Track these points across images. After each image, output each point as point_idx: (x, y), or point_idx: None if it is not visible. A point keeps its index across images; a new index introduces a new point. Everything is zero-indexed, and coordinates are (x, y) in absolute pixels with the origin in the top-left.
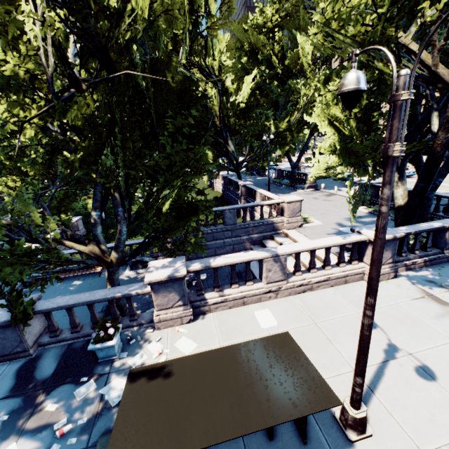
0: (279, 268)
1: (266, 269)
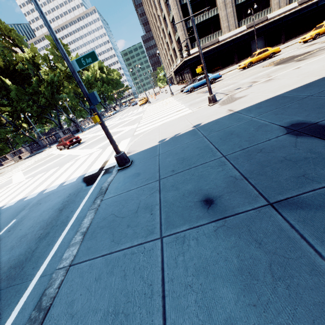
0: (10, 156)
1: (8, 157)
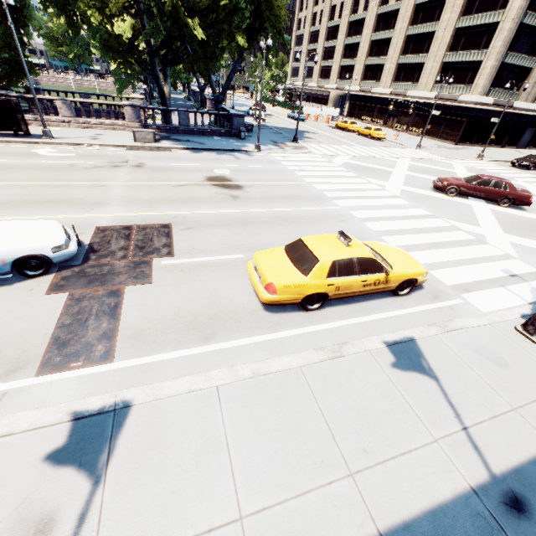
0: (68, 109)
1: (59, 107)
